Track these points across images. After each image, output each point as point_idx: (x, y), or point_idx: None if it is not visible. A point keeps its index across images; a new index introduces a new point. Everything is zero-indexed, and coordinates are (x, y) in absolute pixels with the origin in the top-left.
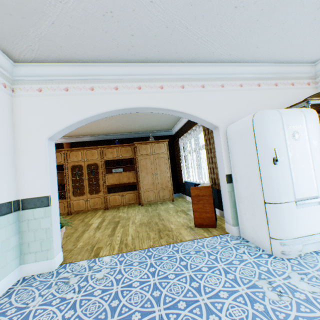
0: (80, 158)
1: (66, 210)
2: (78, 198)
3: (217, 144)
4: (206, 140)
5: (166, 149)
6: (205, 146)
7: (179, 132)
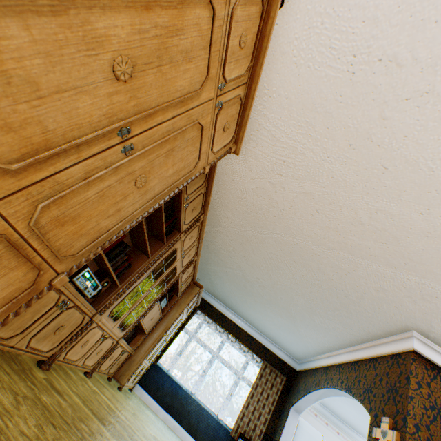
0: (187, 247)
1: (57, 347)
2: (106, 322)
3: (290, 424)
4: (258, 384)
5: (190, 312)
6: (253, 387)
7: (203, 302)
